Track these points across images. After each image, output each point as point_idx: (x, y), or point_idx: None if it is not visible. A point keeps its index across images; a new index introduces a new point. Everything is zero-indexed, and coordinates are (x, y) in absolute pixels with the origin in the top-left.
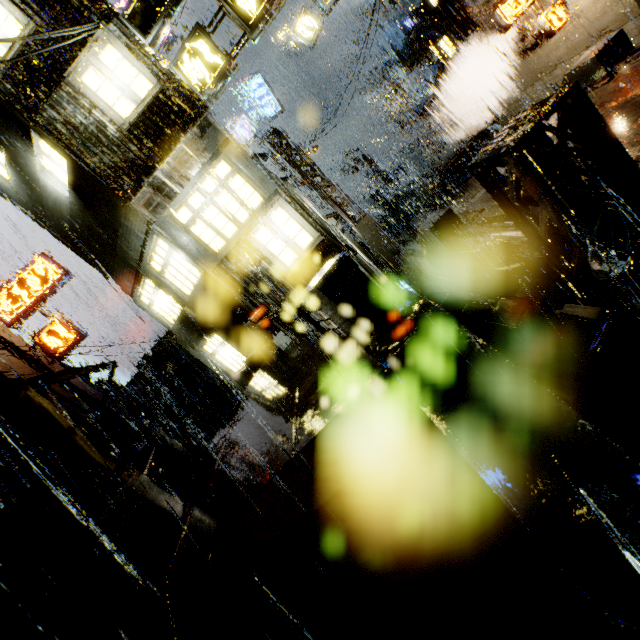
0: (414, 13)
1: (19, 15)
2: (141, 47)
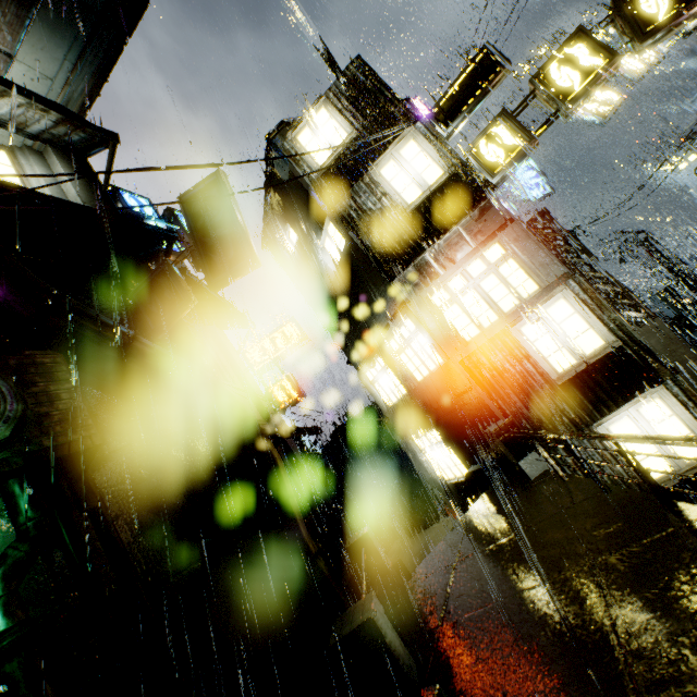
0: None
1: (346, 127)
2: (440, 139)
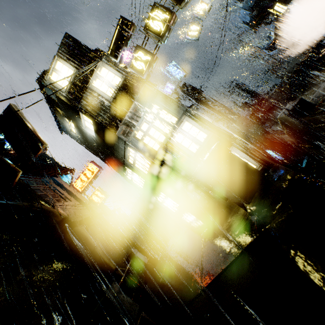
0: None
1: (72, 68)
2: (115, 64)
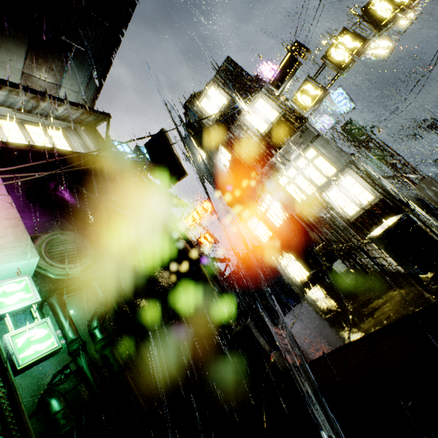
0: None
1: (225, 95)
2: (275, 96)
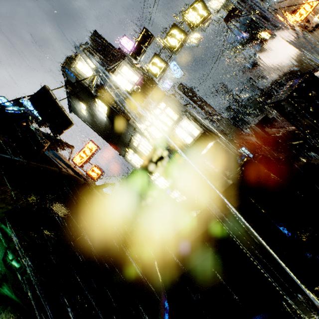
0: (247, 25)
1: (97, 61)
2: (135, 65)
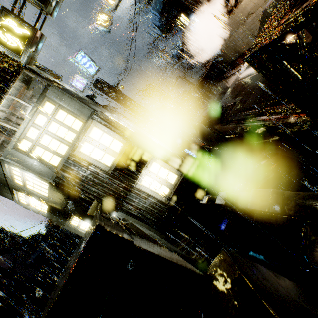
0: None
1: None
2: None
